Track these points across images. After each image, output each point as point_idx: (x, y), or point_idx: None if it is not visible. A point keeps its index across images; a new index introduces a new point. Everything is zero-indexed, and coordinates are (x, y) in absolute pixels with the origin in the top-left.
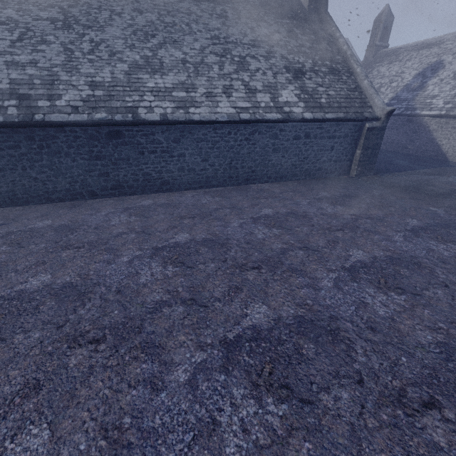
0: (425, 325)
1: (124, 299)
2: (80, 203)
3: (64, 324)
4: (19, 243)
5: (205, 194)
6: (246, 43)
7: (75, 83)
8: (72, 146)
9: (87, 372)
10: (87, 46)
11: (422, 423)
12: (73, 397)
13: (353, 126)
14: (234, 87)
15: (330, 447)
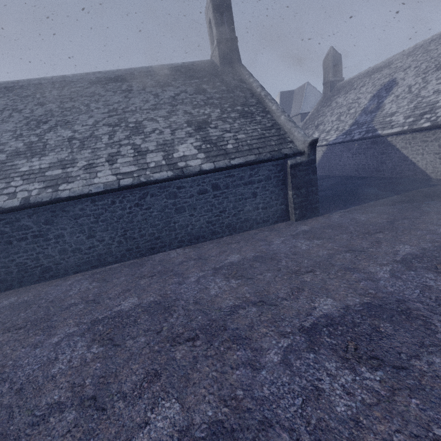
0: None
1: None
2: None
3: None
4: None
5: (88, 278)
6: (146, 108)
7: None
8: None
9: None
10: None
11: None
12: None
13: (273, 166)
14: (121, 153)
15: None
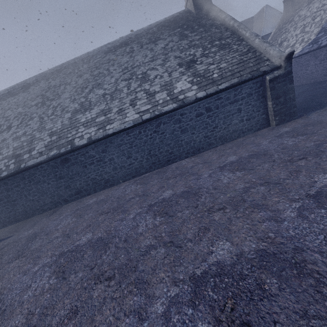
0: None
1: None
2: (58, 209)
3: None
4: (3, 254)
5: (133, 183)
6: (146, 61)
7: (42, 137)
8: (45, 175)
9: None
10: (51, 111)
11: None
12: None
13: (253, 84)
14: (138, 98)
15: None
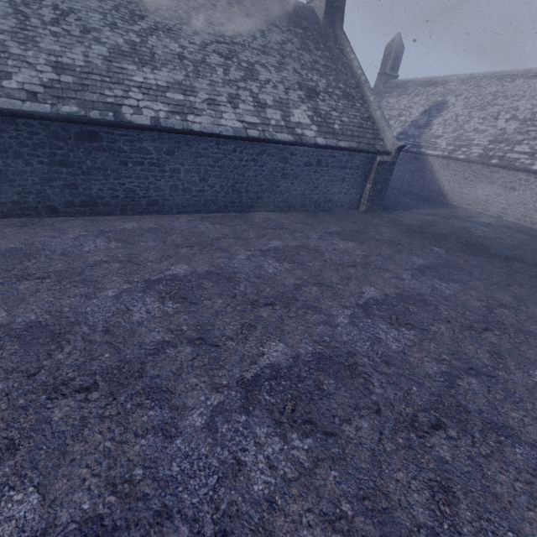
0: (432, 357)
1: (115, 340)
2: (34, 221)
3: (37, 372)
4: None
5: (203, 220)
6: (255, 47)
7: (31, 60)
8: (25, 144)
9: (80, 425)
10: (50, 14)
11: (431, 442)
12: (64, 455)
13: (364, 158)
14: (241, 98)
15: (354, 472)
